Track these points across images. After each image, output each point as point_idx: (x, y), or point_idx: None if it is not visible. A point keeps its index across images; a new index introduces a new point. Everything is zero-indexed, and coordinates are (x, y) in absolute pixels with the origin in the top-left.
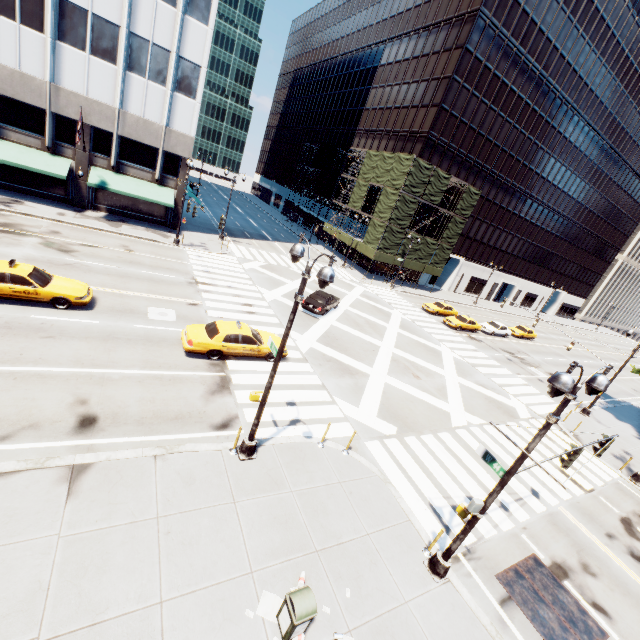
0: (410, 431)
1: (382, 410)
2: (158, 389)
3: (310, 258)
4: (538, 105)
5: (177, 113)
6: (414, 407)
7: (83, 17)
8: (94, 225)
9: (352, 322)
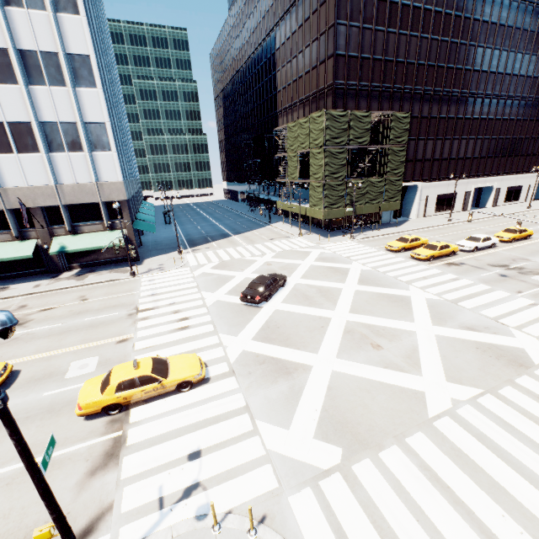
0: (362, 449)
1: (323, 422)
2: (24, 490)
3: (267, 239)
4: (440, 5)
5: (101, 168)
6: (371, 400)
7: (2, 128)
8: (62, 286)
9: (300, 297)
